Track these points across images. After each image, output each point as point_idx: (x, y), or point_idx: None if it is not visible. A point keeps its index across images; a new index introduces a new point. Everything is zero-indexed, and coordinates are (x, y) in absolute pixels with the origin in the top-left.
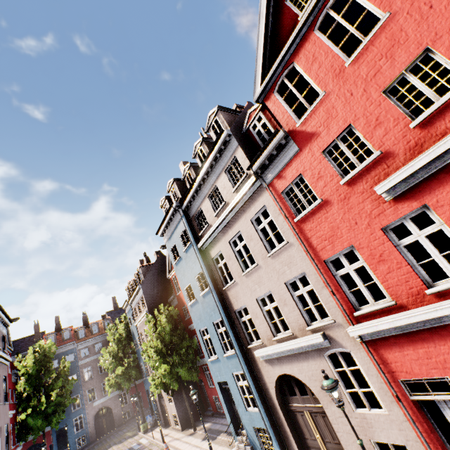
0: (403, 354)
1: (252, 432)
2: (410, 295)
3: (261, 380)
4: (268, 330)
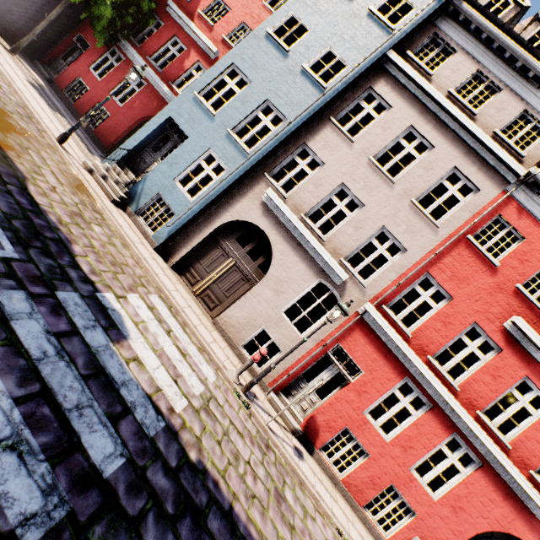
0: (365, 345)
1: (150, 191)
2: (420, 346)
3: (231, 199)
4: (309, 206)
